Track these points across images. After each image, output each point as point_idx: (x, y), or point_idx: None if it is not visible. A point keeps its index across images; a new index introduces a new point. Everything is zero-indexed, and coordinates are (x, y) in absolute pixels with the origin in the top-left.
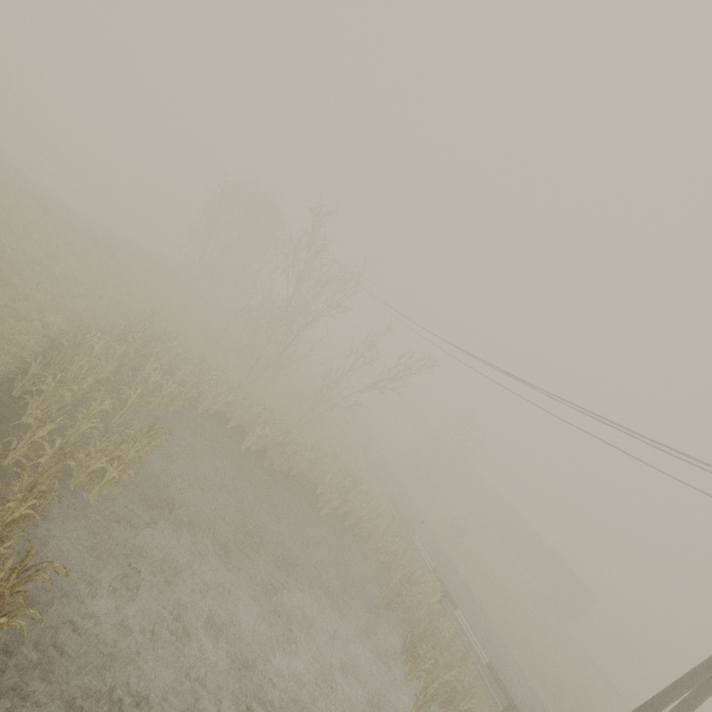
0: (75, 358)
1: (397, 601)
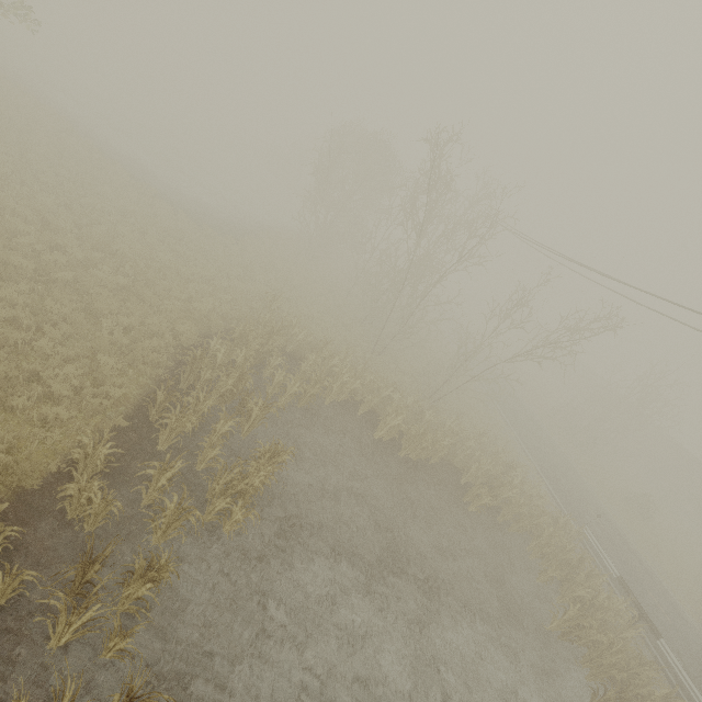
0: (205, 365)
1: (578, 634)
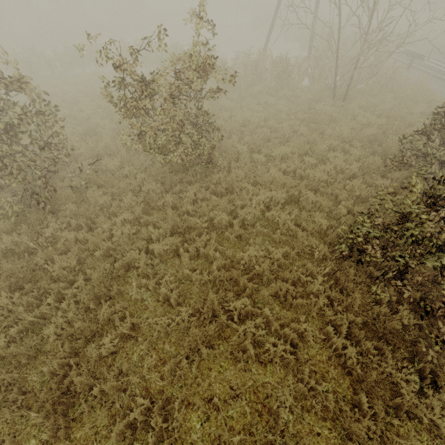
0: None
1: None
